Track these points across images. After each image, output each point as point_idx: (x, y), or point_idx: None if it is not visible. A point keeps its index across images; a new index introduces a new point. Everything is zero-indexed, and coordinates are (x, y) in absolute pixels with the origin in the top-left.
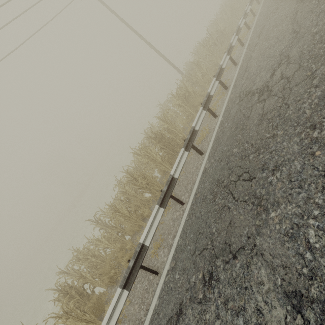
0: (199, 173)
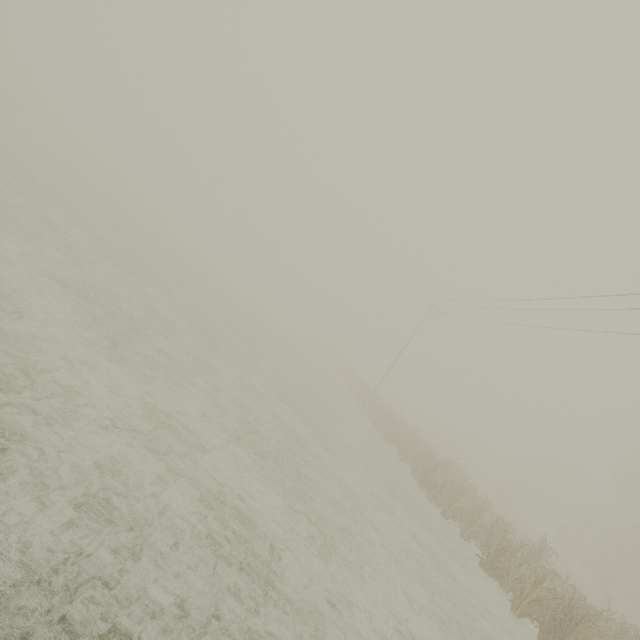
0: None
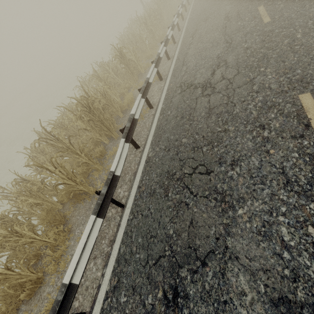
0: (186, 20)
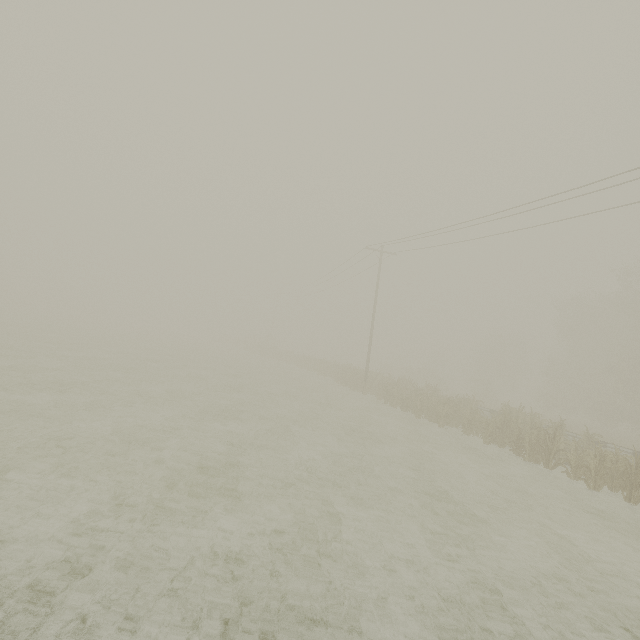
0: None
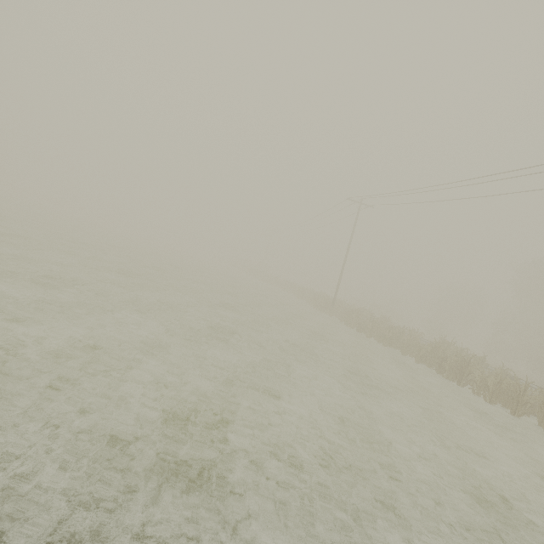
0: None
